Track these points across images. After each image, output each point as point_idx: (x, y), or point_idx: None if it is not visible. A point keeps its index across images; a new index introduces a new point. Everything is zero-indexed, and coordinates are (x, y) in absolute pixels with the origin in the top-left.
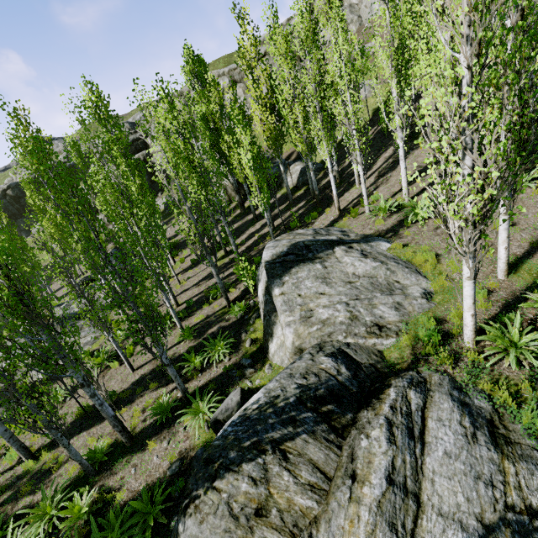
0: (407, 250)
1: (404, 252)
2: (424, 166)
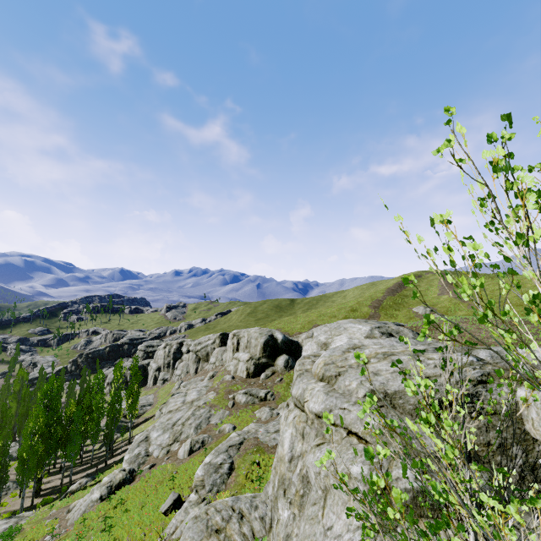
0: None
1: None
2: (53, 486)
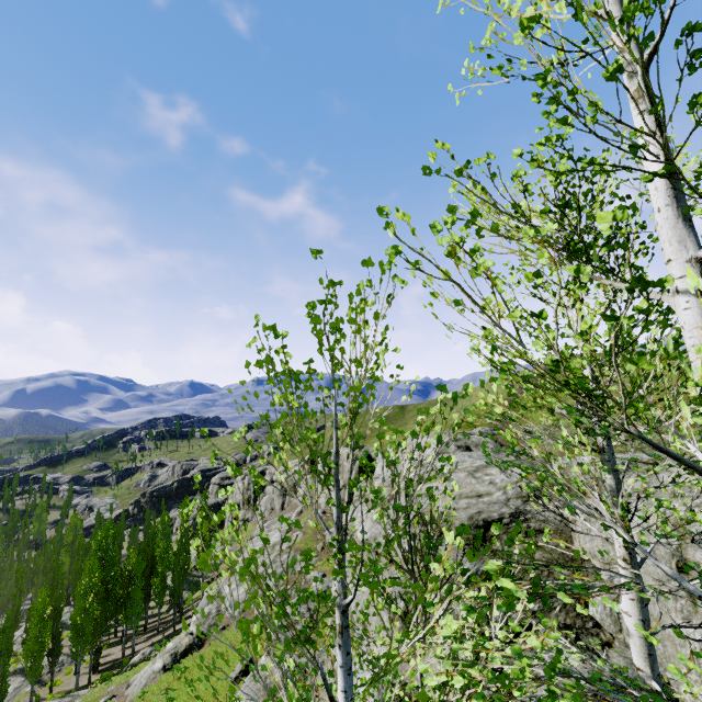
0: (22, 696)
1: (21, 696)
2: (113, 659)
